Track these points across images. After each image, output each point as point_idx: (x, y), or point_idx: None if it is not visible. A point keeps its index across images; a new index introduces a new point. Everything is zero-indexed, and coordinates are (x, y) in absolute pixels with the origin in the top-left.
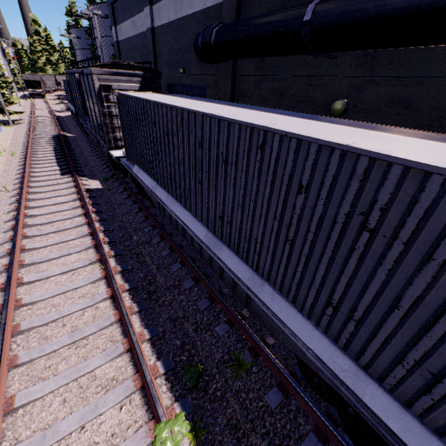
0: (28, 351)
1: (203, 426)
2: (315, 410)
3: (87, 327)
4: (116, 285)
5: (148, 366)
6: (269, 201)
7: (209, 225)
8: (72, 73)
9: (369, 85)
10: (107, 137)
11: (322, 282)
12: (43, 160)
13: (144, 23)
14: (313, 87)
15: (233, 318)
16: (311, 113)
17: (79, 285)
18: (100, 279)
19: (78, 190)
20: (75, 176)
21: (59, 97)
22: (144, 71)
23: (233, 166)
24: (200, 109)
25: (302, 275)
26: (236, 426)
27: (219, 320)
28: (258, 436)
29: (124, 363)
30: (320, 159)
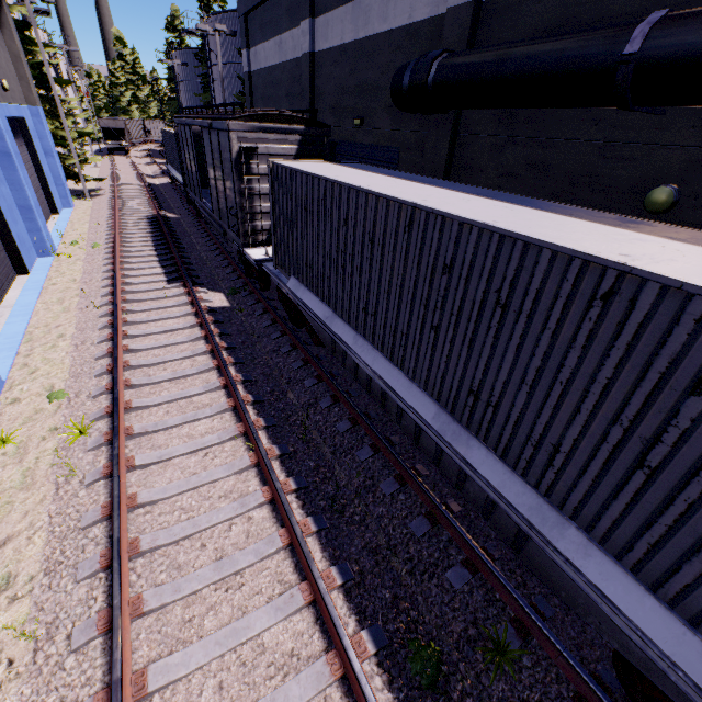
0: (156, 590)
1: None
2: None
3: (240, 553)
4: (278, 483)
5: (348, 637)
6: (605, 390)
7: (441, 398)
8: (186, 124)
9: None
10: (243, 228)
11: None
12: (139, 257)
13: (298, 45)
14: (610, 160)
15: (476, 558)
16: (601, 203)
17: (219, 476)
18: (249, 468)
19: (196, 310)
20: (190, 286)
21: (149, 153)
22: (306, 125)
23: (522, 317)
24: (450, 210)
25: (668, 532)
26: None
27: (451, 560)
28: None
29: (306, 626)
30: None
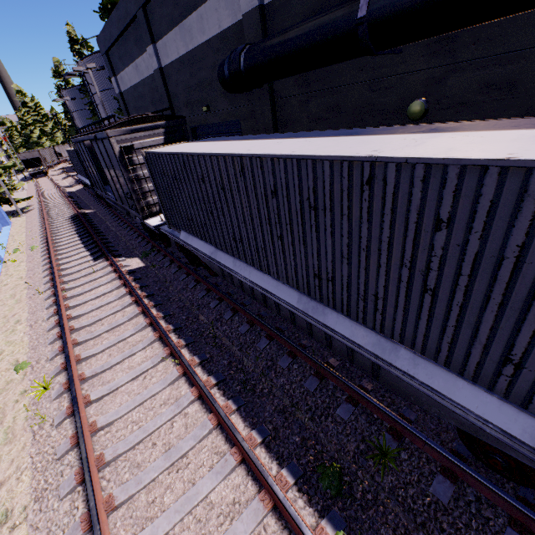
0: (123, 487)
1: None
2: (504, 496)
3: (182, 441)
4: (201, 382)
5: (273, 477)
6: (389, 245)
7: (299, 286)
8: (80, 141)
9: (452, 74)
10: (139, 205)
11: (490, 335)
12: (68, 248)
13: (149, 65)
14: (378, 92)
15: (355, 394)
16: (381, 123)
17: (157, 390)
18: (178, 378)
19: (119, 274)
20: (111, 259)
21: (63, 170)
22: (166, 120)
23: (327, 212)
24: (264, 152)
25: (456, 330)
26: None
27: (338, 401)
28: None
29: (241, 479)
30: (465, 183)
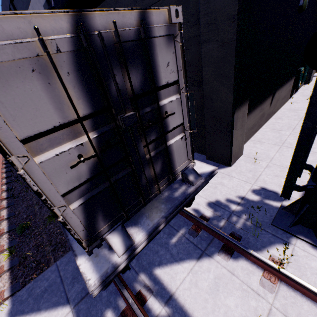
0: None
1: (19, 250)
2: None
3: None
4: None
5: None
6: None
7: None
8: None
9: None
10: None
11: None
12: None
13: None
14: None
15: None
16: None
17: None
18: None
19: None
20: None
21: None
22: None
23: None
24: None
25: None
26: (40, 245)
27: None
28: (50, 246)
29: None
30: None
